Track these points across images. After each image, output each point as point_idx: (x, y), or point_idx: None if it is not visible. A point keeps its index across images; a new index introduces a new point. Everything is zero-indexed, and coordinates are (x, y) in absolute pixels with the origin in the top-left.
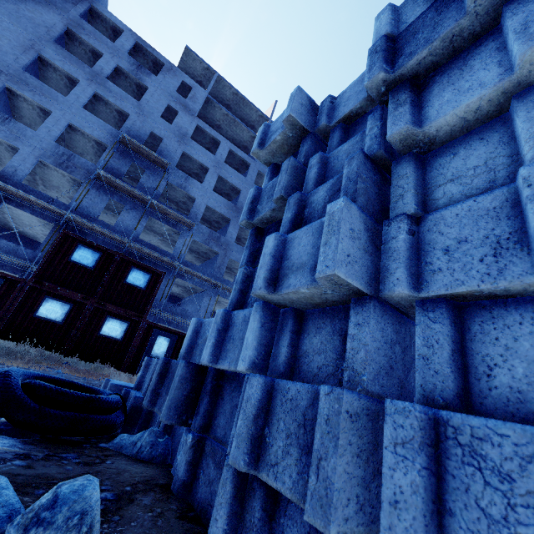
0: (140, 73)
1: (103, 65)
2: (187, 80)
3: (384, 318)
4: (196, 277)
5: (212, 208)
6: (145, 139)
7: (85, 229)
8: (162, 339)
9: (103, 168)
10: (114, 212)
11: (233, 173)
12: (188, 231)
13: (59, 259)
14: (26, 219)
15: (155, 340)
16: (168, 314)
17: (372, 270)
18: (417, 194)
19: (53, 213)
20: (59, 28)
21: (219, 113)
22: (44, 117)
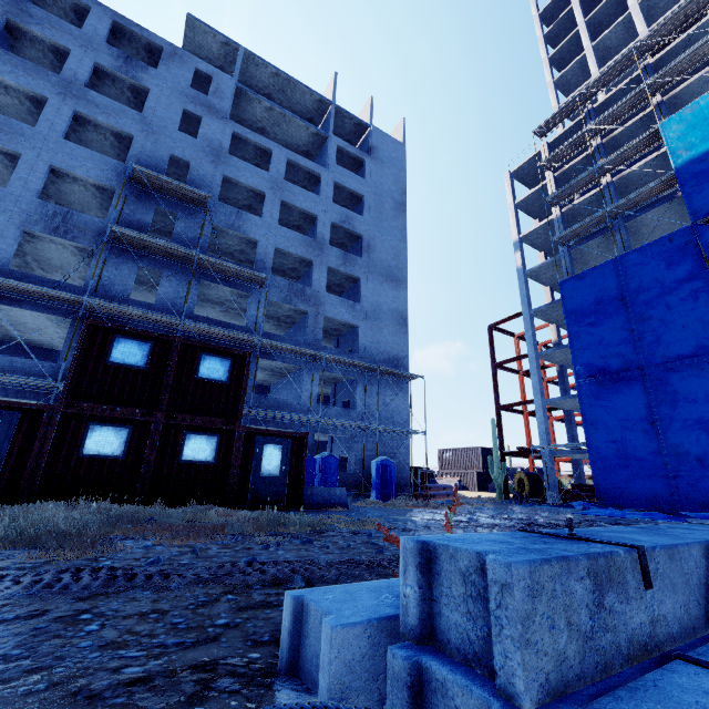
0: (132, 69)
1: (74, 67)
2: (202, 66)
3: None
4: (286, 352)
5: (283, 249)
6: (165, 168)
7: (116, 317)
8: (270, 448)
9: (118, 222)
10: (150, 284)
11: (300, 193)
12: (258, 290)
13: (93, 365)
14: (30, 322)
15: (262, 452)
16: (263, 411)
17: None
18: None
19: (65, 302)
20: None
21: (260, 109)
22: (12, 166)
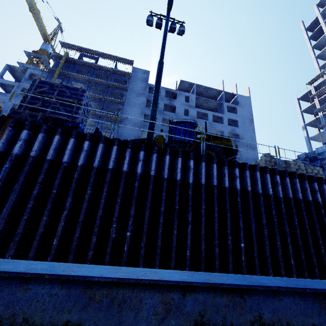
0: (171, 102)
1: (160, 106)
2: (186, 94)
3: (325, 177)
4: None
5: None
6: None
7: None
8: None
9: None
10: None
11: (217, 125)
12: None
13: None
14: None
15: None
16: None
17: (324, 174)
18: (325, 168)
19: None
20: (145, 101)
21: (201, 100)
22: None
